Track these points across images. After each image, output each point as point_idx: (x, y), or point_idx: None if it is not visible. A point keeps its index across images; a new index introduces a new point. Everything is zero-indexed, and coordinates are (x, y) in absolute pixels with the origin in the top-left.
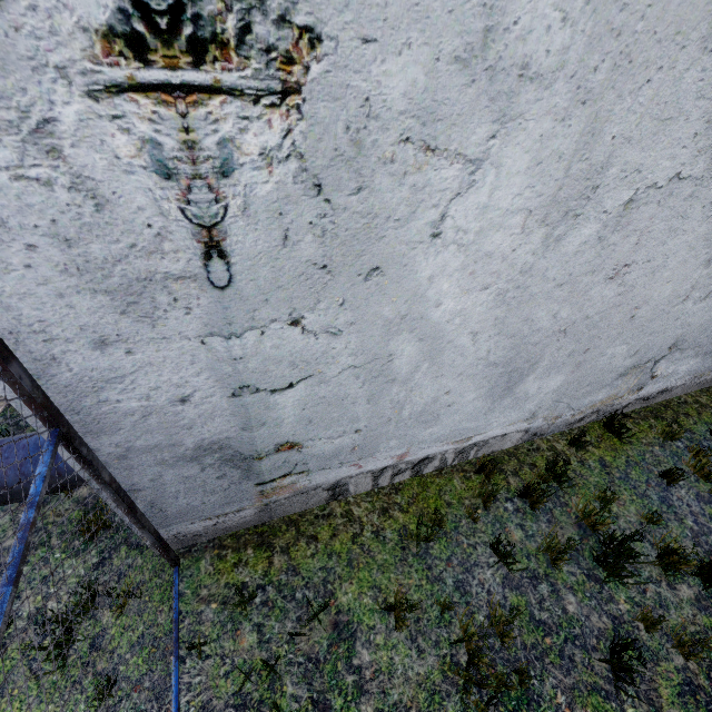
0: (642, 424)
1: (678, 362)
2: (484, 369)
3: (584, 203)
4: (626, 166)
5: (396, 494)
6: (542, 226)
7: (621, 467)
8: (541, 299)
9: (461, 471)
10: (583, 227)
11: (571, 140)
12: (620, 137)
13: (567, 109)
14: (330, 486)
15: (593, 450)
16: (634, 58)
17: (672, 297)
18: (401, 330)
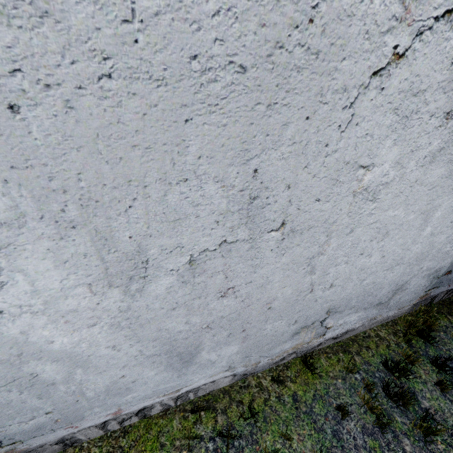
0: (333, 358)
1: (343, 317)
2: (148, 359)
3: (144, 270)
4: (164, 246)
5: (123, 437)
6: (113, 287)
7: (308, 401)
8: (162, 318)
9: (182, 410)
10: (159, 280)
11: (86, 245)
12: (137, 235)
13: (60, 233)
14: (57, 441)
15: (290, 384)
16: (99, 199)
17: (297, 292)
18: (26, 361)
